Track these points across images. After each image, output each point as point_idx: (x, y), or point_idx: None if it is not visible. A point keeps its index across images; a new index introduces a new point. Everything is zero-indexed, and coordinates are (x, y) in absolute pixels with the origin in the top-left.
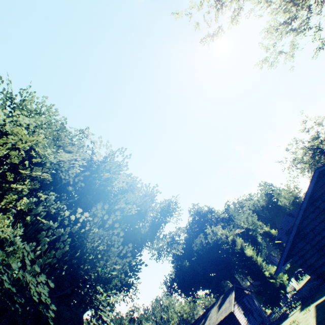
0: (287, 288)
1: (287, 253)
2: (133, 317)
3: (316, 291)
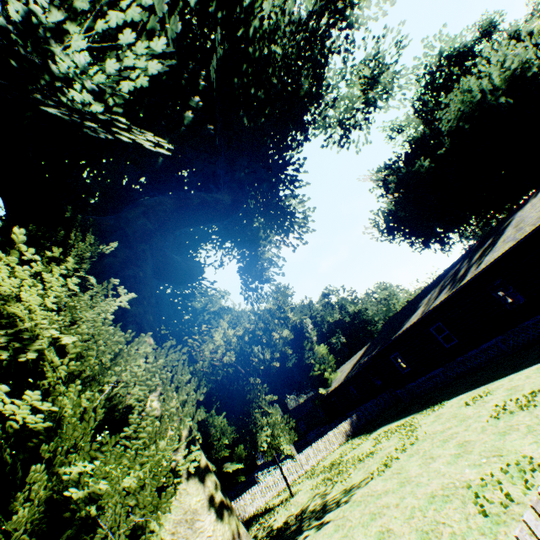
0: None
1: None
2: (329, 301)
3: None
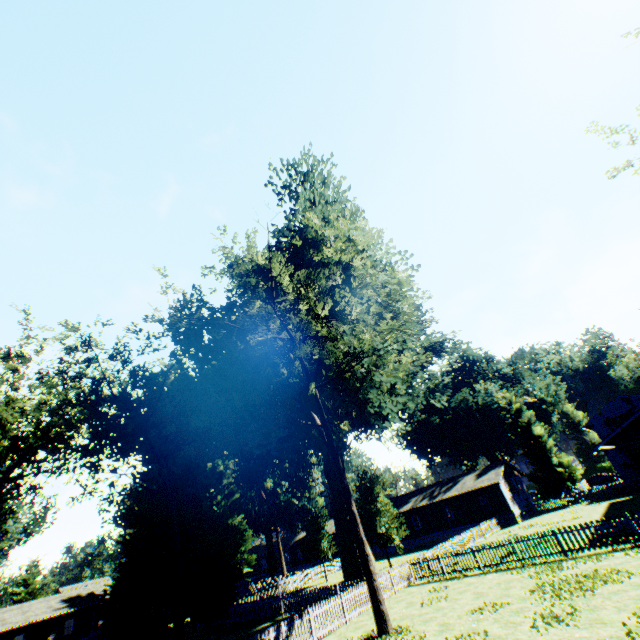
0: (574, 486)
1: (613, 436)
2: None
3: (618, 493)
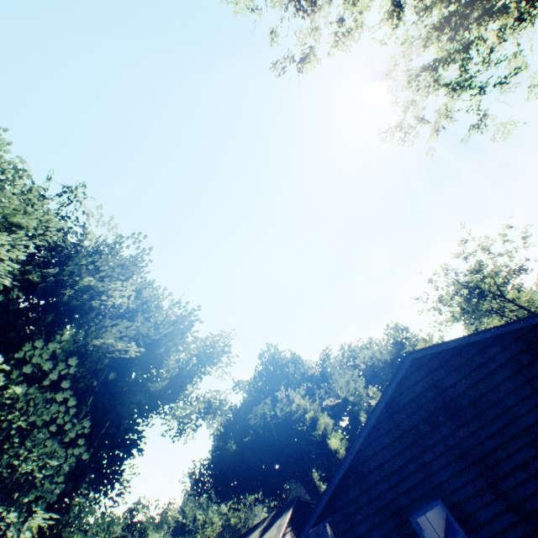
0: None
1: (328, 502)
2: (133, 522)
3: None
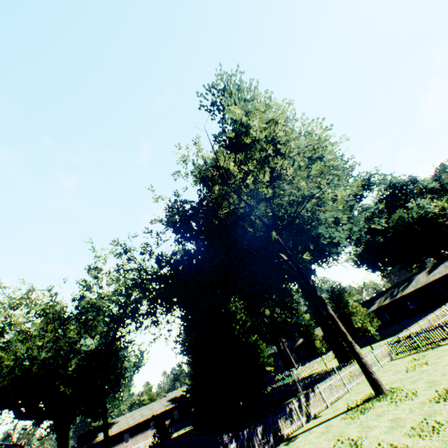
0: None
1: None
2: None
3: None
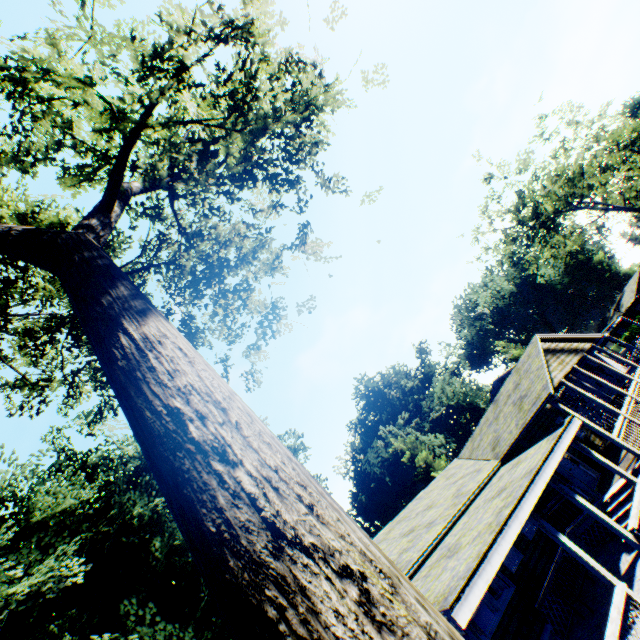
0: None
1: None
2: None
3: None
